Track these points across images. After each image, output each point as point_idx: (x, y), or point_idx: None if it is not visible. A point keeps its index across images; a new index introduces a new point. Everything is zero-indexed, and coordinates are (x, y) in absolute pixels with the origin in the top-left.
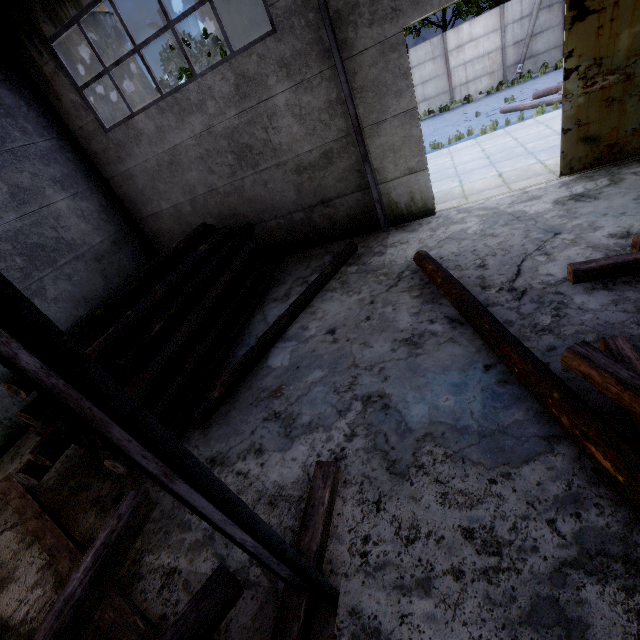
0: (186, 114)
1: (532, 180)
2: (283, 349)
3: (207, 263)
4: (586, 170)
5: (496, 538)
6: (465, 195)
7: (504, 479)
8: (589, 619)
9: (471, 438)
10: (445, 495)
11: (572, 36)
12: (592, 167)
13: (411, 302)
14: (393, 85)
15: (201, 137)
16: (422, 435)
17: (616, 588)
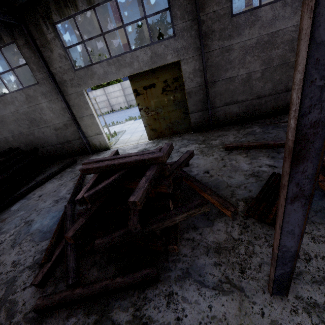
0: (7, 104)
1: (145, 139)
2: (20, 202)
3: (1, 166)
4: (156, 139)
5: (19, 262)
6: (126, 142)
7: (36, 245)
8: (18, 279)
9: (41, 234)
10: (18, 252)
11: (137, 99)
12: (157, 138)
13: (71, 185)
14: (84, 106)
15: (14, 113)
16: (30, 233)
17: (31, 271)
